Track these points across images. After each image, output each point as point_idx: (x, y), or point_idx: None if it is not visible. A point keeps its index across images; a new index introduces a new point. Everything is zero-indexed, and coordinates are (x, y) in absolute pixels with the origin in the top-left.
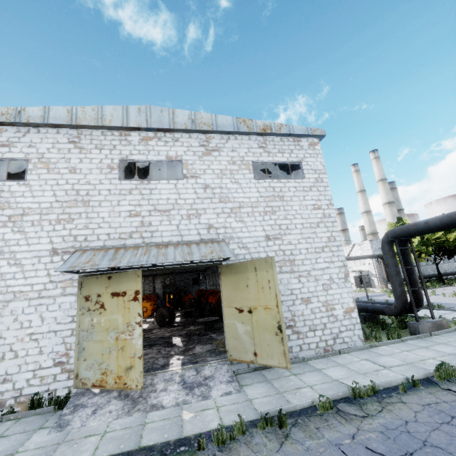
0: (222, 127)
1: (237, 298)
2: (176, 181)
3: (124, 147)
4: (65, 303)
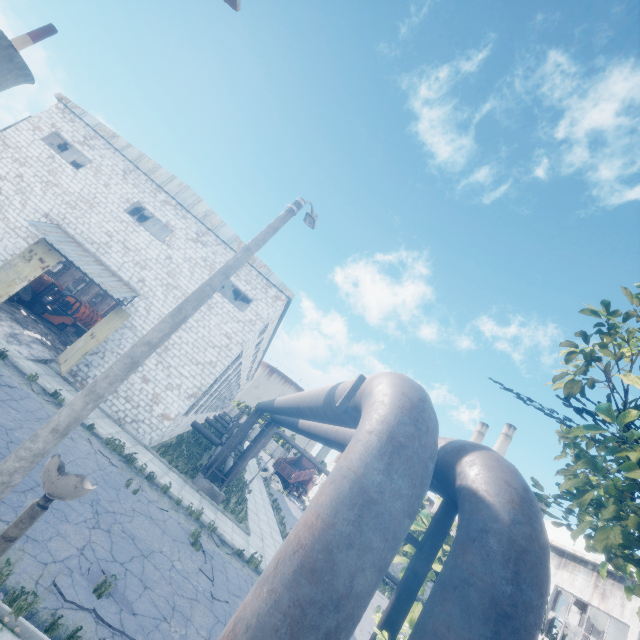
0: (221, 234)
1: (100, 327)
2: (155, 239)
3: (149, 196)
4: (20, 244)
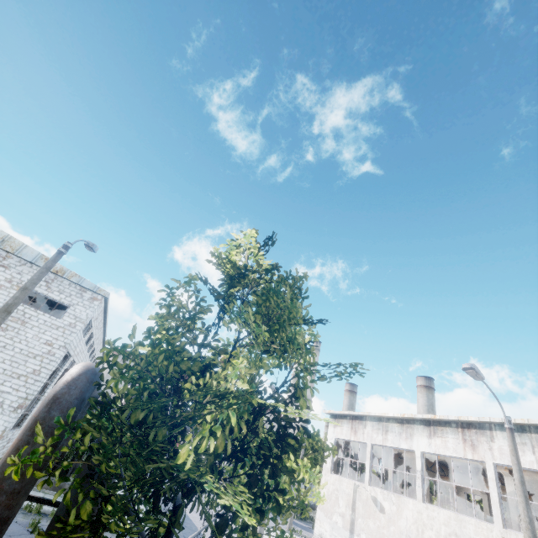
0: (24, 255)
1: None
2: None
3: None
4: None
